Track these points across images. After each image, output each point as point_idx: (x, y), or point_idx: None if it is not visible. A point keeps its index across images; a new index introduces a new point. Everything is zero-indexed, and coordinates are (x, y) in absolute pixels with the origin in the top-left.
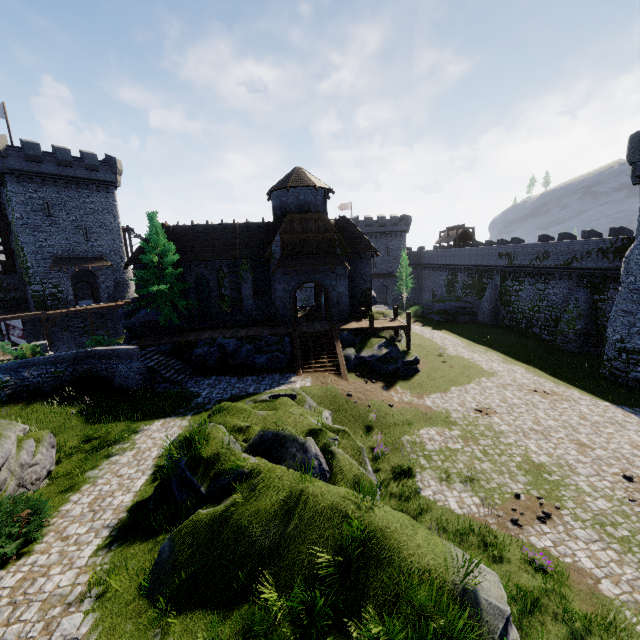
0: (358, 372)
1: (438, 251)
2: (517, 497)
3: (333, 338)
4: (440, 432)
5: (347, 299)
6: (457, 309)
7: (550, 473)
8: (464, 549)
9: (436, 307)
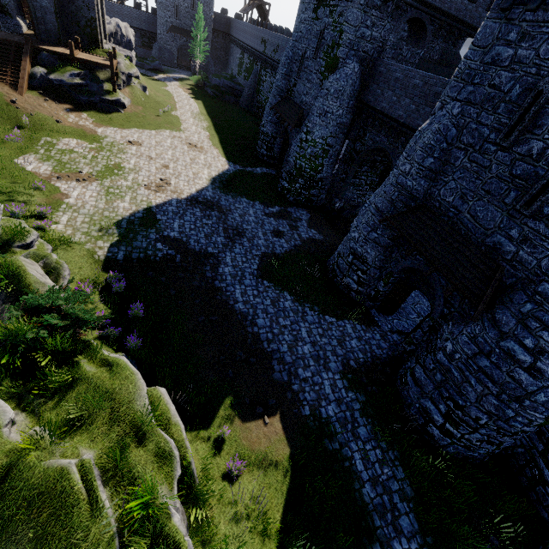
0: (44, 91)
1: (239, 22)
2: (79, 173)
3: (25, 53)
4: (80, 143)
5: (54, 18)
6: (228, 88)
7: (120, 171)
8: (4, 179)
9: (213, 81)
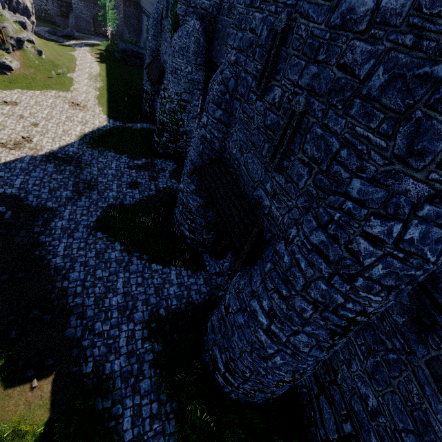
0: None
1: None
2: None
3: None
4: None
5: None
6: (133, 52)
7: None
8: None
9: (120, 46)
